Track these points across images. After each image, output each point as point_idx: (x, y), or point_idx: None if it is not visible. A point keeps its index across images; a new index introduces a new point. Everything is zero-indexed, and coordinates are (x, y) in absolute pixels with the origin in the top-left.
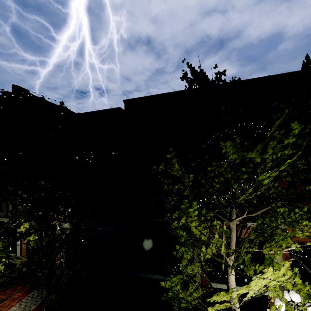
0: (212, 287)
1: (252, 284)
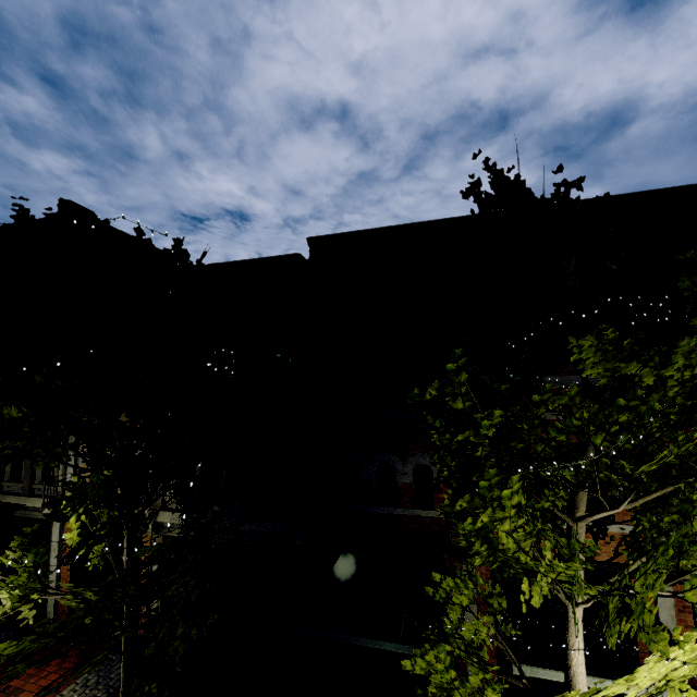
0: (524, 677)
1: (641, 672)
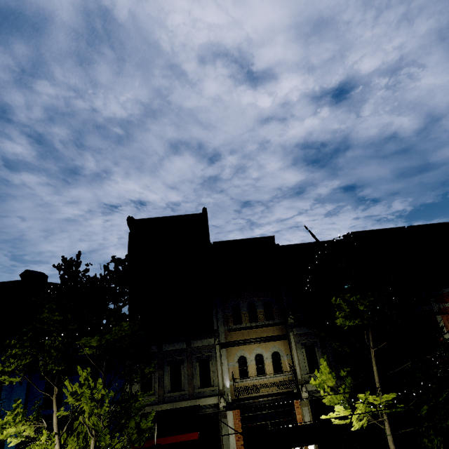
0: None
1: None
